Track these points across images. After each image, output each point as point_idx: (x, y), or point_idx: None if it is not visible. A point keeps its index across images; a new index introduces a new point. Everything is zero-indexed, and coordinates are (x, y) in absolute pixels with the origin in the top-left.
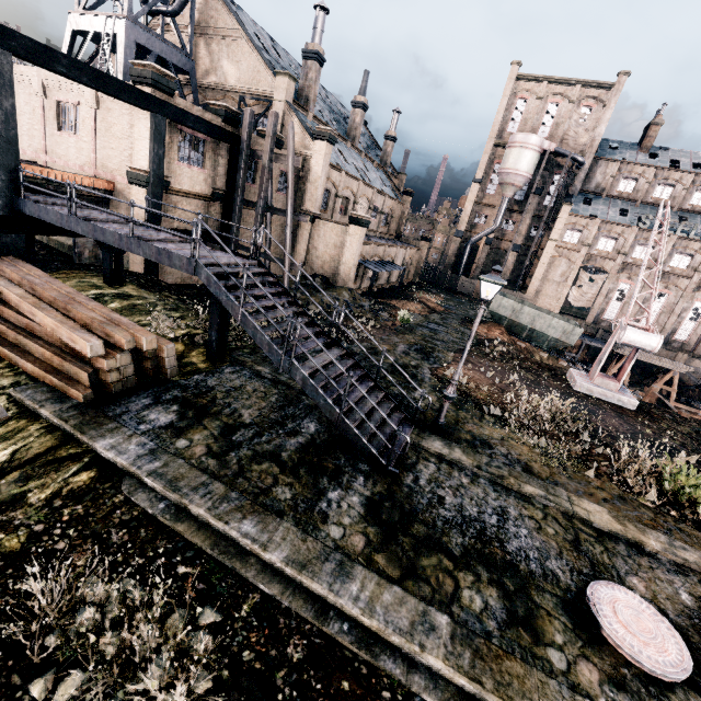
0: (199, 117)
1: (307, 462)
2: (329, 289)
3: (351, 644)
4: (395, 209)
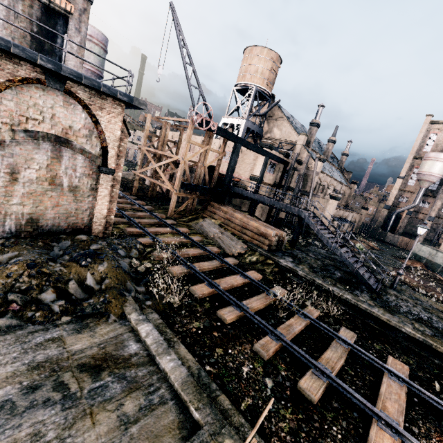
0: (278, 156)
1: (343, 282)
2: None
3: (375, 325)
4: (346, 191)
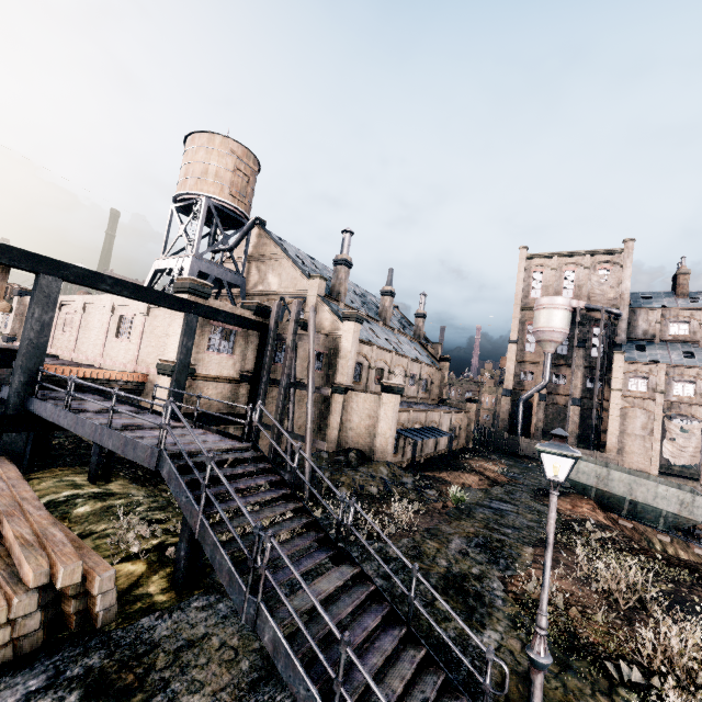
0: (231, 313)
1: None
2: (363, 465)
3: None
4: (434, 375)
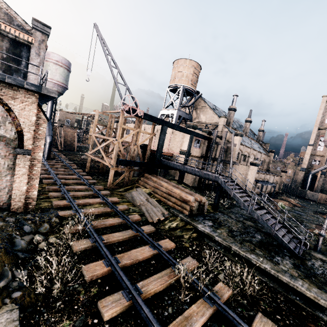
0: (201, 134)
1: (263, 246)
2: None
3: (301, 303)
4: (266, 158)
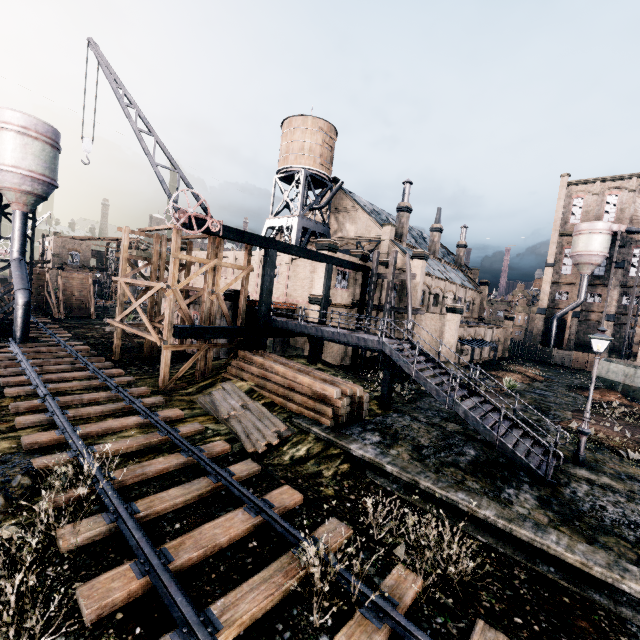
0: (349, 261)
1: (480, 471)
2: None
3: (560, 580)
4: (475, 297)
